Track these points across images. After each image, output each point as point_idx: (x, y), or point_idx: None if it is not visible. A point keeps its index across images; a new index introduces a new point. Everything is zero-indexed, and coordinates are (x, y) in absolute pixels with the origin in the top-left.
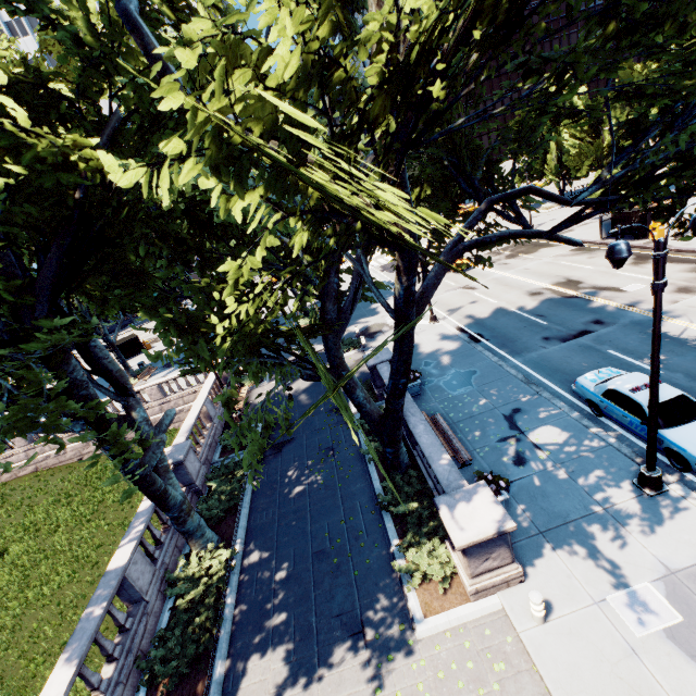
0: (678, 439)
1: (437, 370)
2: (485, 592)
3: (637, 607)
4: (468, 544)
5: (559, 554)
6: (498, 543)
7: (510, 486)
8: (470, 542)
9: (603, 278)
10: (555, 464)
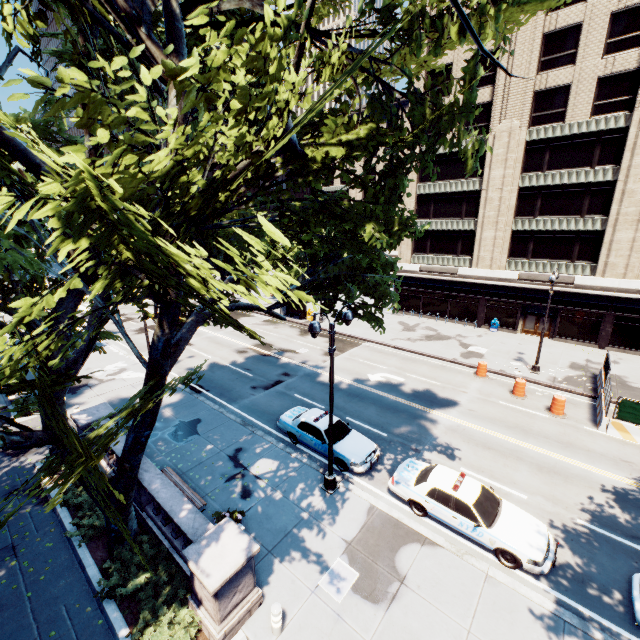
0: (341, 450)
1: (161, 422)
2: (232, 632)
3: (336, 580)
4: (222, 583)
5: (285, 563)
6: (245, 571)
7: (242, 519)
8: (224, 580)
9: (285, 343)
10: (273, 489)
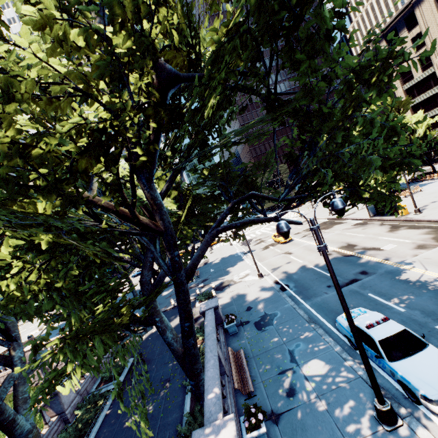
0: (403, 371)
1: (254, 313)
2: None
3: None
4: None
5: None
6: None
7: (279, 418)
8: None
9: (369, 242)
10: (316, 396)
